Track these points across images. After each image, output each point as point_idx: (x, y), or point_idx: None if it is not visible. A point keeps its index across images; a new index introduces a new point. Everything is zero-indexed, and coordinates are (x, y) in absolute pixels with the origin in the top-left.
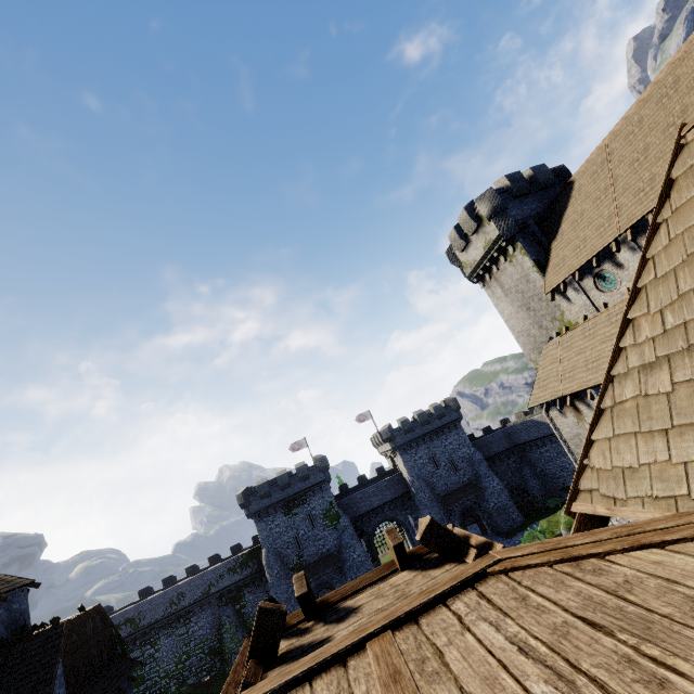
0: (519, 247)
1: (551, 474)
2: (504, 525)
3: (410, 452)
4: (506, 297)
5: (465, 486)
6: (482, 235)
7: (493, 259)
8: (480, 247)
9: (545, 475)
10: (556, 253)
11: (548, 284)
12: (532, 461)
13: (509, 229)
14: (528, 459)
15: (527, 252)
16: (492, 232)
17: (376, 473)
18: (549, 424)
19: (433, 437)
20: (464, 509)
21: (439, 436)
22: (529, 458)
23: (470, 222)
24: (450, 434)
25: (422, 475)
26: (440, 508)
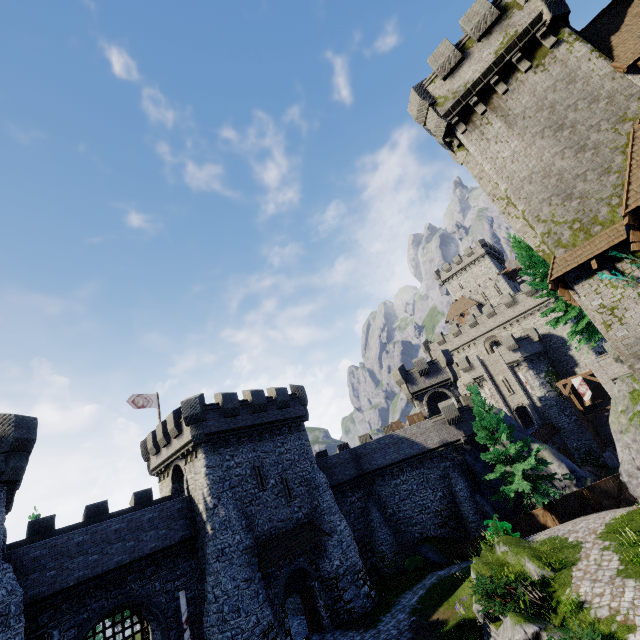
0: (567, 34)
1: (406, 518)
2: (353, 605)
3: (223, 451)
4: (511, 129)
5: (301, 526)
6: (498, 34)
7: (500, 78)
8: (489, 55)
9: (398, 520)
10: (634, 29)
11: (629, 56)
12: (383, 498)
13: (558, 6)
14: (377, 495)
15: (580, 37)
16: (525, 18)
17: (133, 501)
18: (413, 441)
19: (265, 435)
20: (289, 575)
21: (274, 435)
22: (379, 493)
23: (487, 11)
24: (290, 436)
25: (234, 497)
26: (256, 567)
